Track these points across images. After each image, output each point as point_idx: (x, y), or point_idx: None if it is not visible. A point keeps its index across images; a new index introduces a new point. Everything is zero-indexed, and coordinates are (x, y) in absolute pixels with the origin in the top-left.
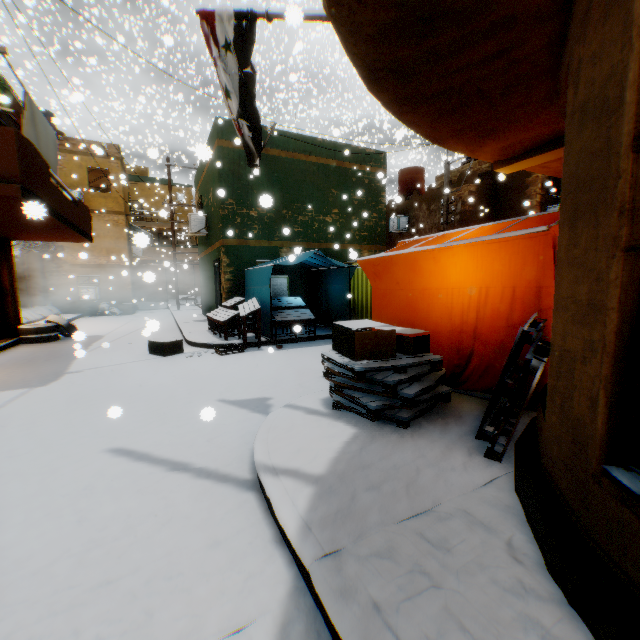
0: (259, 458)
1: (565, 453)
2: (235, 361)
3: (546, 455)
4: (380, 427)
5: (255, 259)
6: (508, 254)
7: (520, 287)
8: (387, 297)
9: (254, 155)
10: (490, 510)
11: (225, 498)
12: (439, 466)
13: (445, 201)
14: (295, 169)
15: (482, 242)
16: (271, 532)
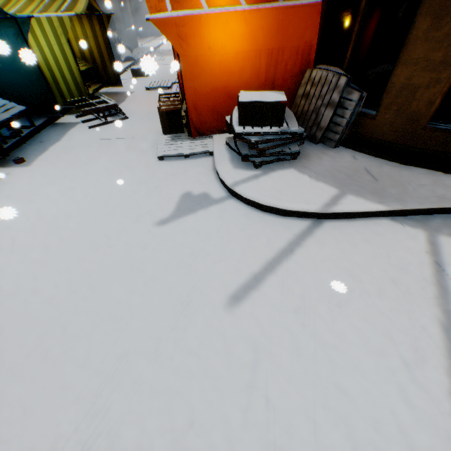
0: (316, 207)
1: (398, 127)
2: (23, 201)
3: (375, 132)
4: (293, 161)
5: None
6: (299, 20)
7: (302, 47)
8: (199, 65)
9: None
10: (370, 161)
11: (329, 234)
12: (337, 160)
13: None
14: None
15: (283, 8)
16: (360, 221)
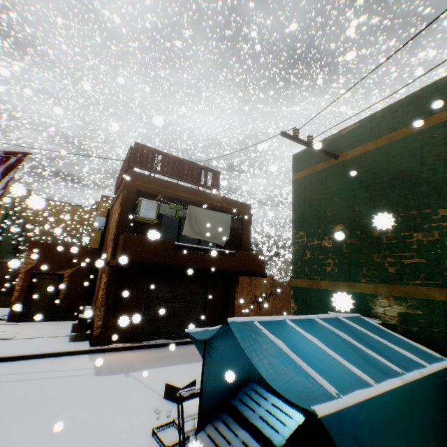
0: None
1: None
2: None
3: None
4: None
5: (328, 310)
6: None
7: None
8: None
9: None
10: None
11: None
12: None
13: None
14: (395, 155)
15: None
16: None
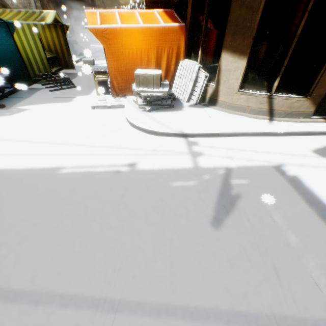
0: (174, 130)
1: (225, 92)
2: (3, 126)
3: (215, 96)
4: (169, 110)
5: None
6: (173, 34)
7: (176, 49)
8: (117, 55)
9: None
10: (212, 111)
11: (180, 144)
12: (194, 110)
13: None
14: None
15: (163, 27)
16: (199, 138)
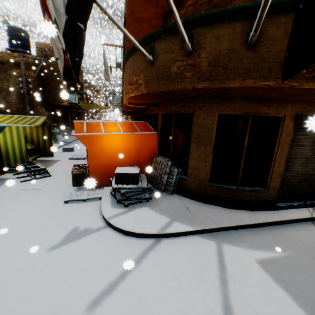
0: (156, 230)
1: (197, 184)
2: None
3: (189, 187)
4: (148, 202)
5: None
6: (148, 138)
7: (151, 148)
8: (98, 153)
9: (76, 80)
10: (189, 202)
11: (163, 247)
12: (172, 201)
13: (25, 80)
14: None
15: (140, 134)
16: (182, 238)
